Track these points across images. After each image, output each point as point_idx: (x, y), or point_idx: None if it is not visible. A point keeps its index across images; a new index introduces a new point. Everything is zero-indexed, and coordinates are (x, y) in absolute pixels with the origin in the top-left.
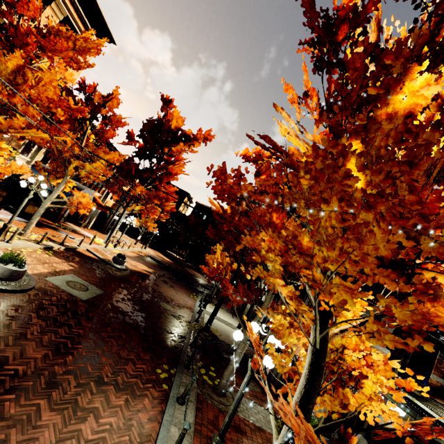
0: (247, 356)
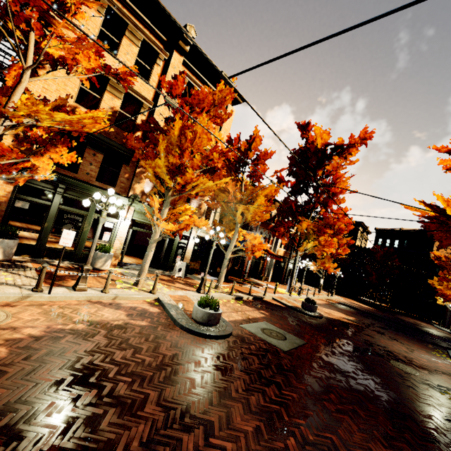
0: None
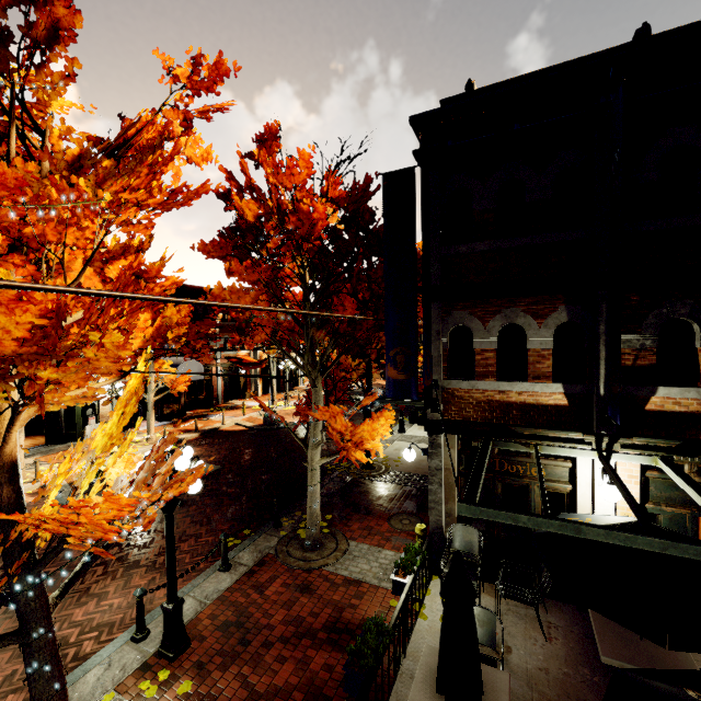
0: None
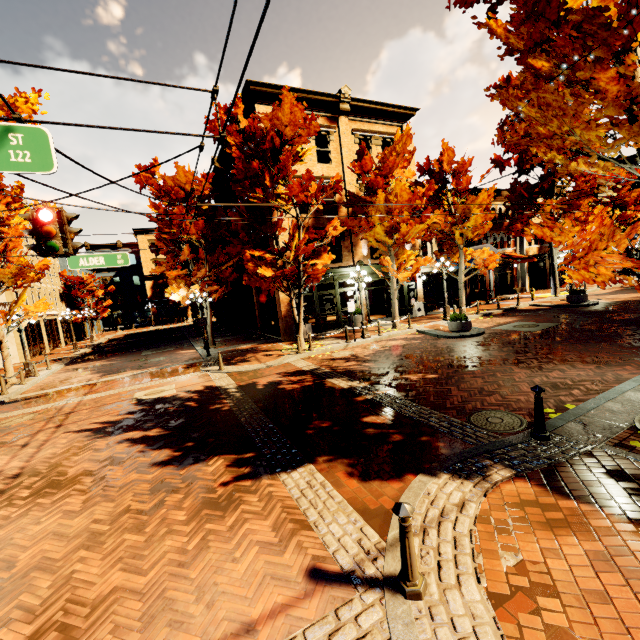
0: None
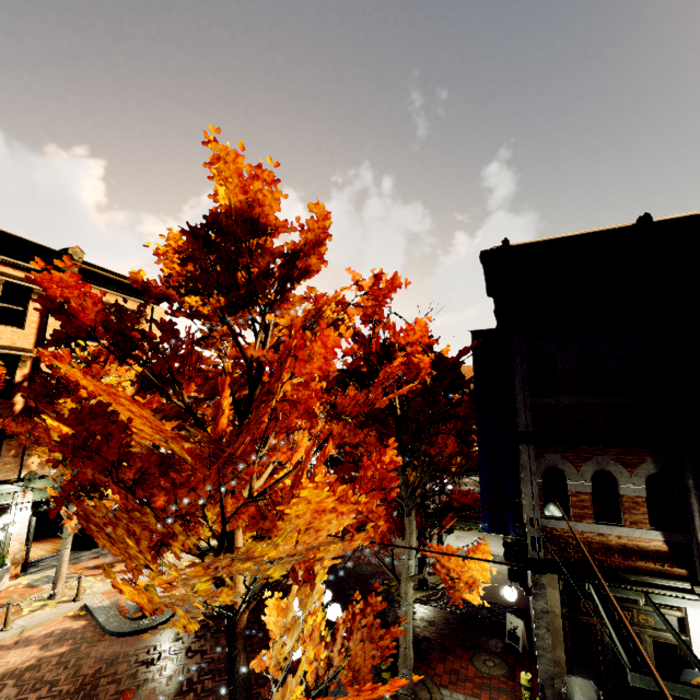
0: (503, 611)
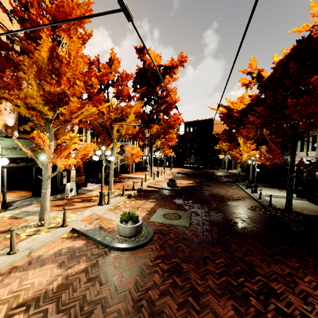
0: None
